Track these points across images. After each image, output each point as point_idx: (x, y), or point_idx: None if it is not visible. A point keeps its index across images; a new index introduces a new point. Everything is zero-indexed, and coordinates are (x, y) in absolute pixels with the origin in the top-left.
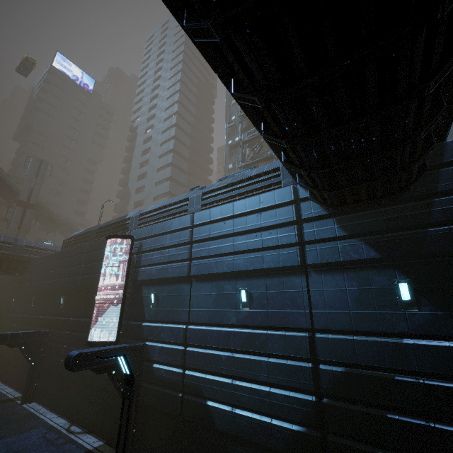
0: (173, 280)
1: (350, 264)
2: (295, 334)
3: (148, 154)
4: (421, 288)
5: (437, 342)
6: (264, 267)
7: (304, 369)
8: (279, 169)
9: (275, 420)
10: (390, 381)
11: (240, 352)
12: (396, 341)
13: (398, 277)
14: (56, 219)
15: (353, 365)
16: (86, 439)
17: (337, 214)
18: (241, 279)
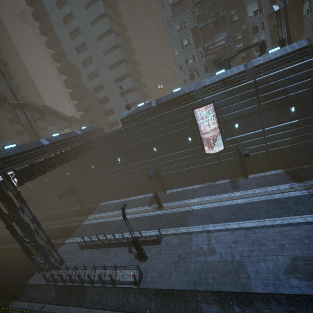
0: (247, 115)
1: None
2: None
3: (75, 21)
4: None
5: None
6: (304, 96)
7: None
8: (306, 47)
9: (310, 140)
10: None
11: (292, 129)
12: None
13: None
14: (39, 110)
15: None
16: (220, 182)
17: None
18: (290, 104)
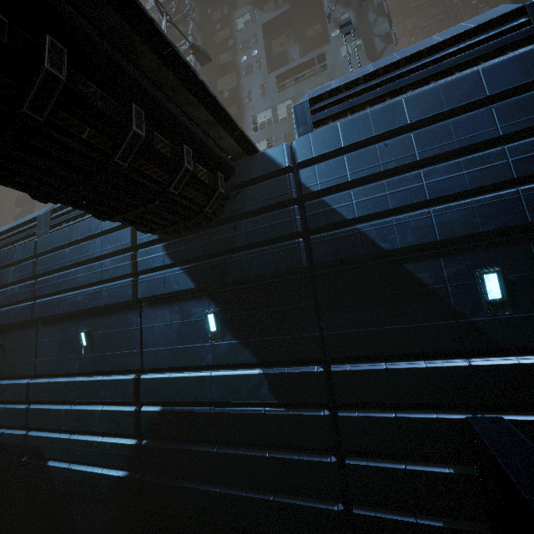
0: (19, 326)
1: (176, 295)
2: (124, 377)
3: None
4: (226, 318)
5: (227, 371)
6: (101, 304)
7: (128, 414)
8: None
9: (105, 470)
10: (191, 415)
11: (81, 403)
12: (199, 375)
13: (210, 308)
14: None
15: (168, 403)
16: None
17: (168, 239)
18: (84, 319)
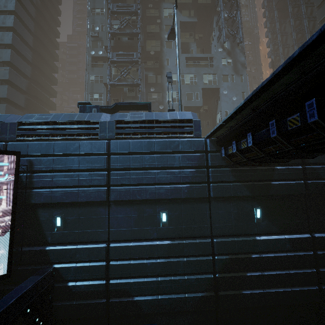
0: (85, 203)
1: (234, 197)
2: (203, 241)
3: None
4: (264, 211)
5: (268, 237)
6: (182, 197)
7: (208, 261)
8: (190, 121)
9: (188, 294)
10: (250, 258)
11: (161, 257)
12: (254, 239)
13: (255, 206)
14: None
15: (233, 253)
16: None
17: (231, 166)
18: (161, 204)
